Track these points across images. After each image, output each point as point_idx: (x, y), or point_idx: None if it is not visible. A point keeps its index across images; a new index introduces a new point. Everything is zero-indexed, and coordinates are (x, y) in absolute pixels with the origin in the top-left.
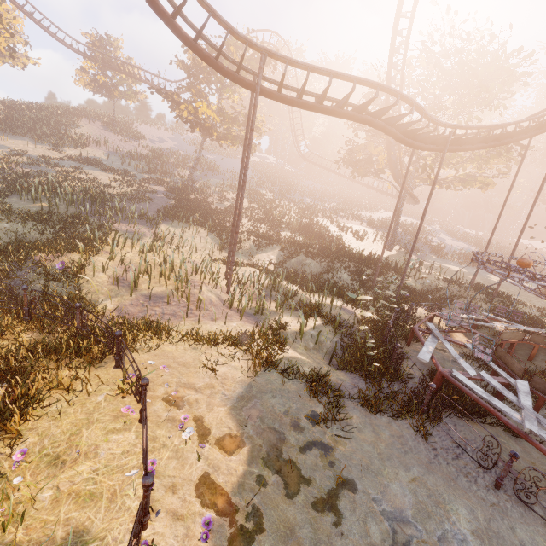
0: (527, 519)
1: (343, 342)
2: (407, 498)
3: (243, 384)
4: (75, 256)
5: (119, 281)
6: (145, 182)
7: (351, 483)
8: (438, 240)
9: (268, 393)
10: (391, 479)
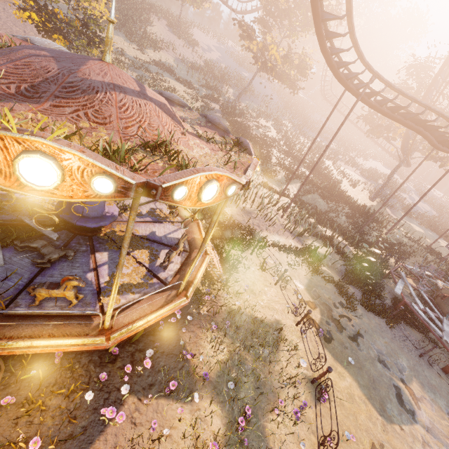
0: (429, 370)
1: (347, 267)
2: (383, 348)
3: (307, 279)
4: None
5: None
6: (205, 98)
7: (361, 335)
8: (409, 198)
9: (319, 287)
10: (376, 339)
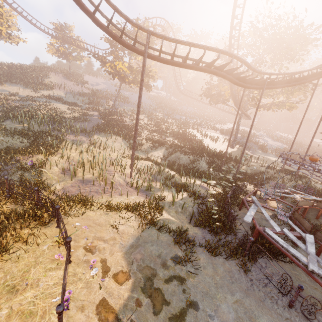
0: None
1: (199, 208)
2: (231, 314)
3: (134, 237)
4: (40, 156)
5: (65, 171)
6: (87, 110)
7: (195, 304)
8: (263, 141)
9: (149, 243)
10: (221, 301)
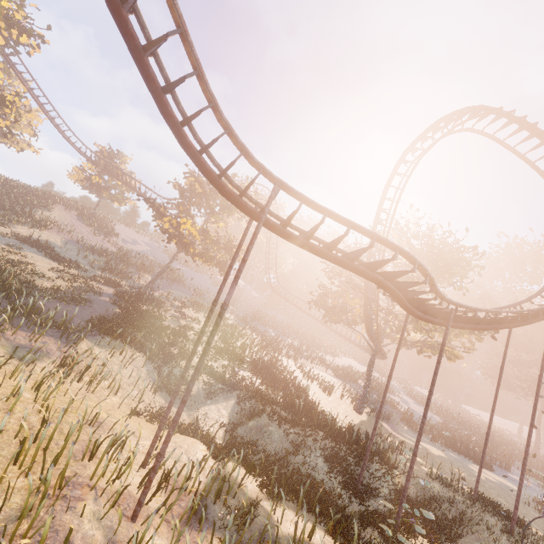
0: None
1: None
2: None
3: None
4: None
5: None
6: (94, 280)
7: None
8: (402, 401)
9: None
10: None
